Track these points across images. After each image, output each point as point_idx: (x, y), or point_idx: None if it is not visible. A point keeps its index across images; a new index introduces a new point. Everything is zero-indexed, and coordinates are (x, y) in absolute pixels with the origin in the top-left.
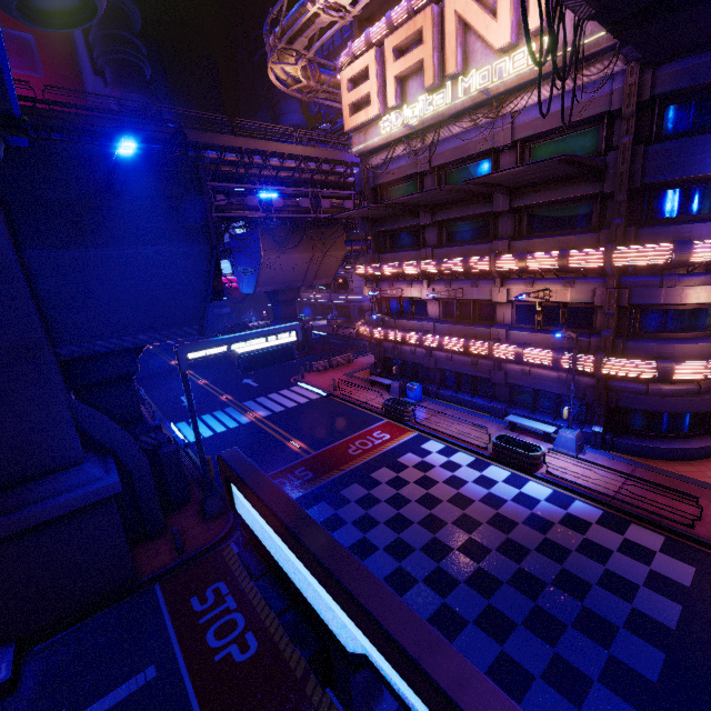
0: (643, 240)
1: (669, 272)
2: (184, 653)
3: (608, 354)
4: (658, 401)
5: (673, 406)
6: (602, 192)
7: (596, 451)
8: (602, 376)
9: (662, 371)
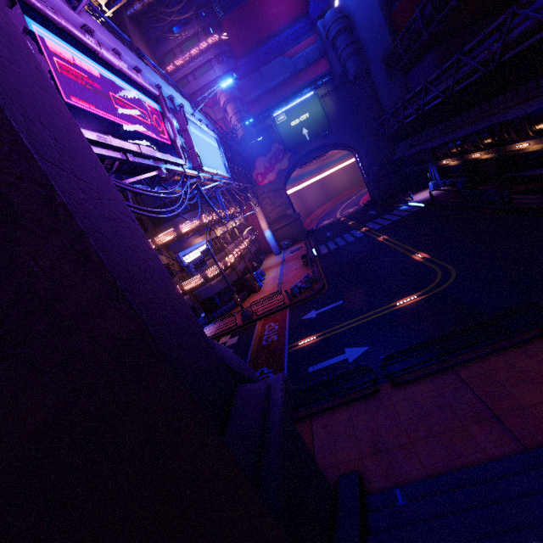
0: (164, 230)
1: (182, 239)
2: None
3: (184, 281)
4: (213, 289)
5: (219, 287)
6: (137, 217)
7: (208, 325)
8: (187, 291)
9: (203, 276)
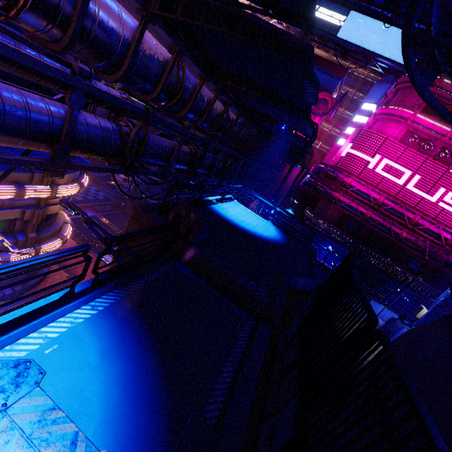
0: None
1: None
2: (112, 190)
3: None
4: None
5: None
6: None
7: None
8: None
9: None
